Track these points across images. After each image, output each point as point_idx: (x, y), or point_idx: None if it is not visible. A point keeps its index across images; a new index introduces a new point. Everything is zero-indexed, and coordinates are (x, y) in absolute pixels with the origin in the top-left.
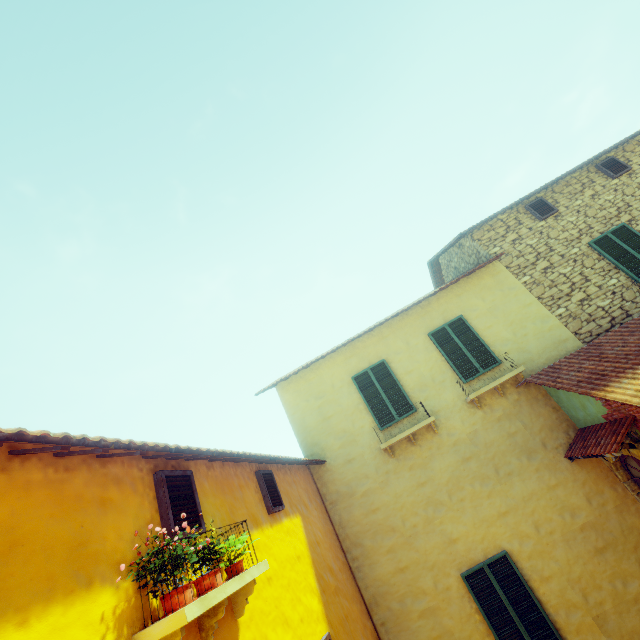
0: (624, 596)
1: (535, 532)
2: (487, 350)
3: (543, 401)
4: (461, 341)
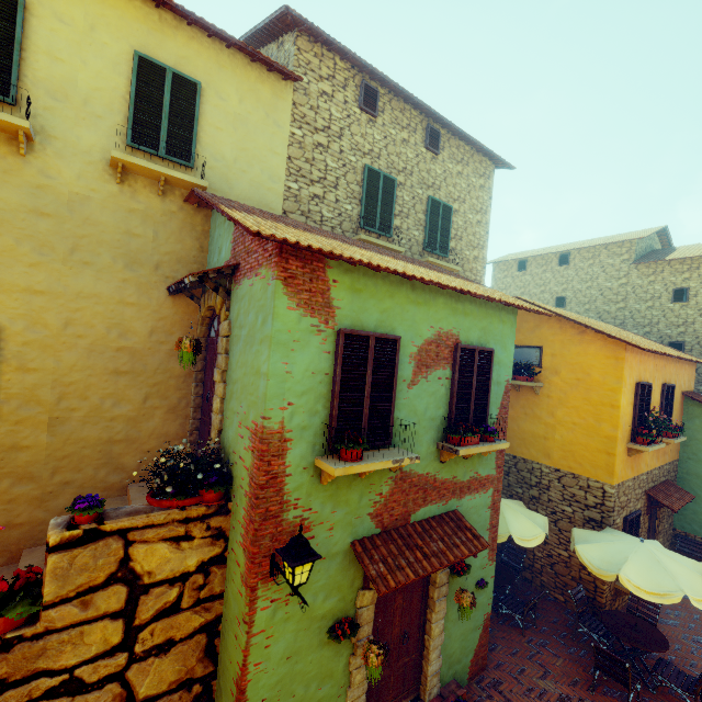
0: (105, 413)
1: (60, 327)
2: (192, 143)
3: (198, 234)
4: (172, 105)
